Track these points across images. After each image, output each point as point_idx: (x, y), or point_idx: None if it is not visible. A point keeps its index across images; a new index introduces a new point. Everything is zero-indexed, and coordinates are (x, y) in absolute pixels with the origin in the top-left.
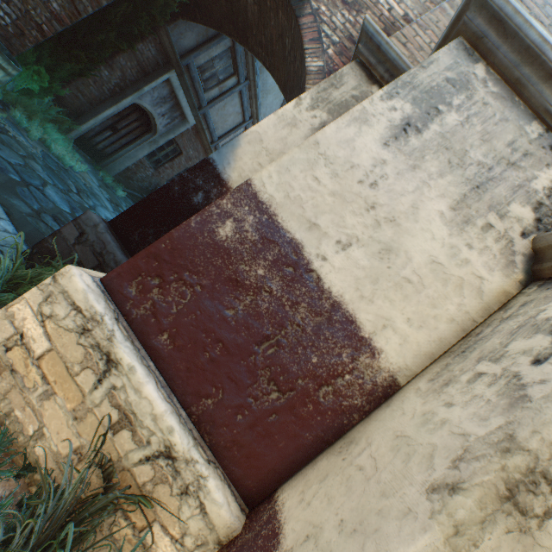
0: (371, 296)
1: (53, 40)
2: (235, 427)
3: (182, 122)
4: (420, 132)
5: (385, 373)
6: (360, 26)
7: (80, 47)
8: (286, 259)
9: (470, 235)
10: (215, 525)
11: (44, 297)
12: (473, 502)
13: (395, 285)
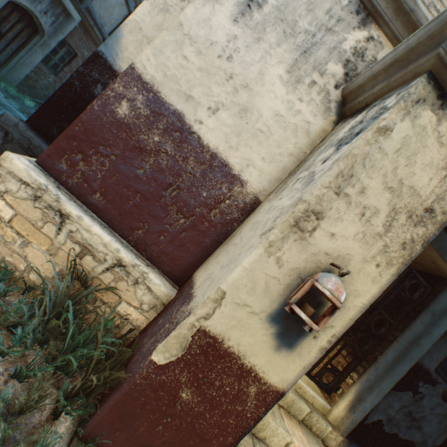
0: (237, 146)
1: None
2: (161, 244)
3: (67, 20)
4: (261, 7)
5: (251, 196)
6: None
7: None
8: (173, 126)
9: (301, 91)
10: (159, 296)
11: None
12: (278, 230)
13: (252, 135)
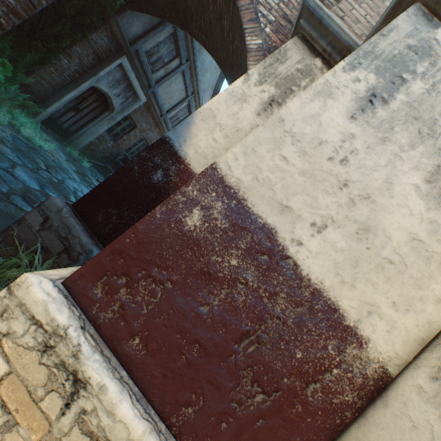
0: (352, 280)
1: (13, 33)
2: (220, 437)
3: (135, 100)
4: (386, 102)
5: (374, 364)
6: (293, 5)
7: (39, 39)
8: (260, 246)
9: None
10: None
11: None
12: None
13: (376, 266)
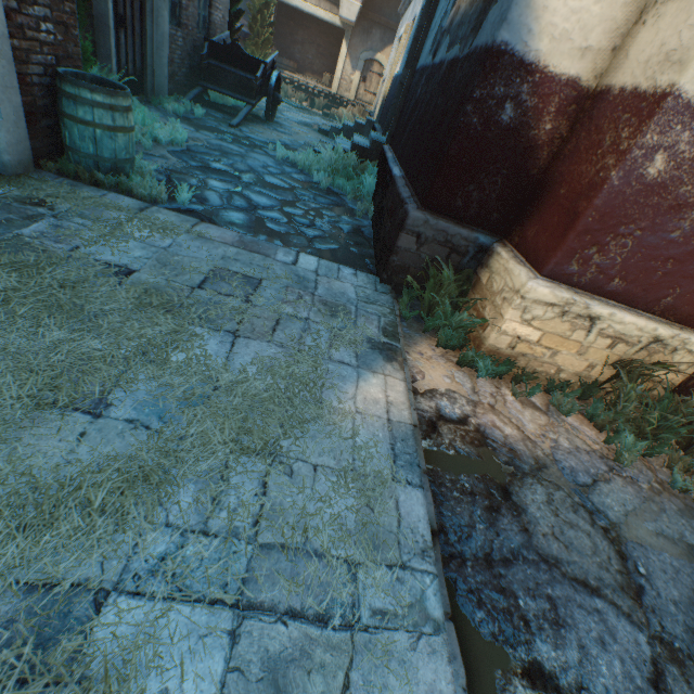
0: None
1: None
2: None
3: None
4: None
5: None
6: None
7: None
8: None
9: None
10: None
11: (520, 312)
12: None
13: None
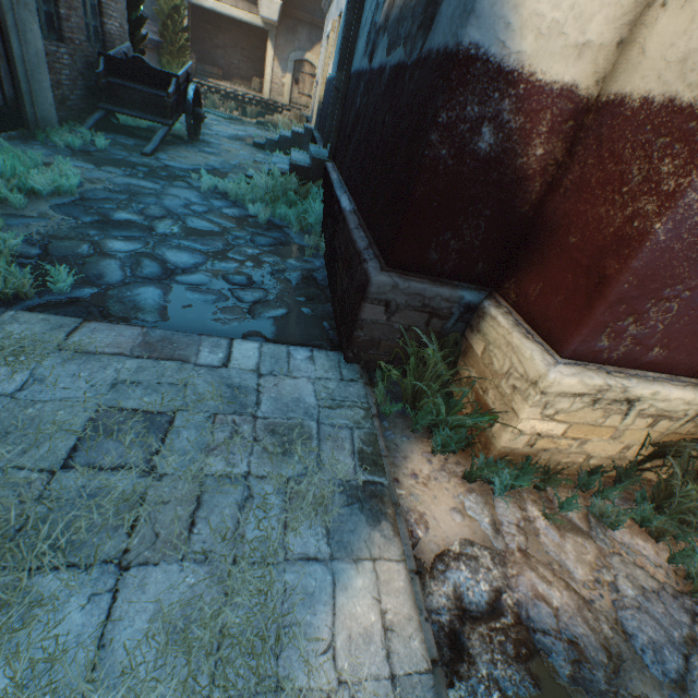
0: None
1: None
2: None
3: None
4: None
5: None
6: None
7: None
8: None
9: None
10: None
11: (540, 408)
12: None
13: None
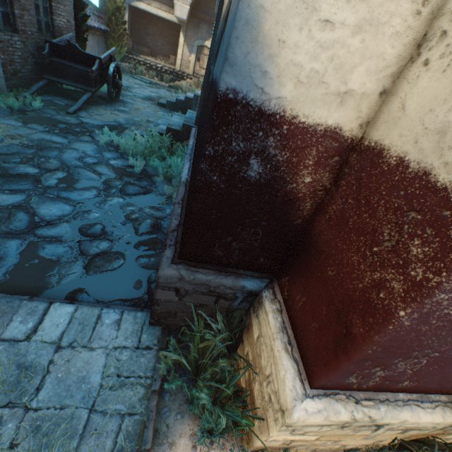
0: None
1: None
2: None
3: None
4: None
5: None
6: None
7: None
8: None
9: None
10: None
11: (289, 431)
12: None
13: None
